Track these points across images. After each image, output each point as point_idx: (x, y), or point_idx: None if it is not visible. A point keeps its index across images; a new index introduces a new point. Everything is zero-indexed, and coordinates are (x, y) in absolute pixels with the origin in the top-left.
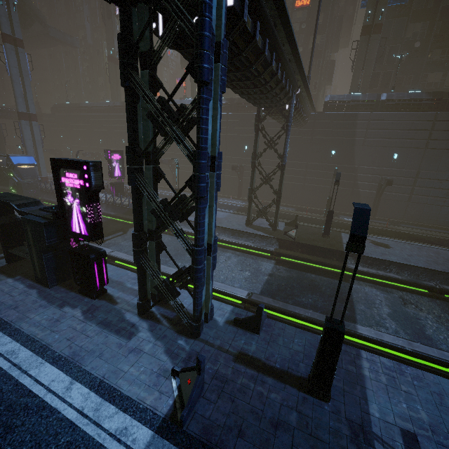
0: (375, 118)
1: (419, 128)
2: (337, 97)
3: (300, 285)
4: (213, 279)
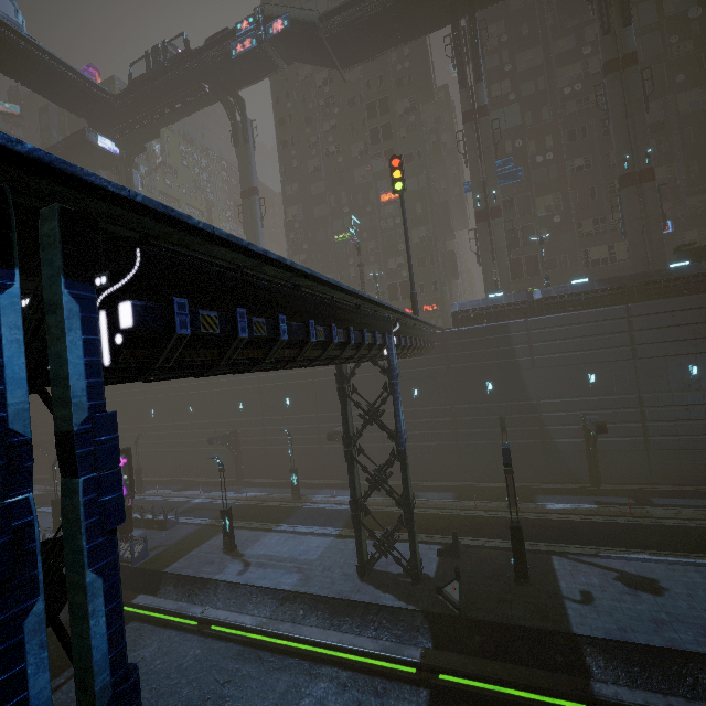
0: (536, 325)
1: (609, 330)
2: (468, 304)
3: None
4: None
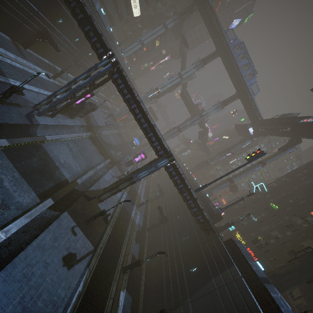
0: (239, 283)
1: None
2: (241, 245)
3: (45, 169)
4: (61, 148)
